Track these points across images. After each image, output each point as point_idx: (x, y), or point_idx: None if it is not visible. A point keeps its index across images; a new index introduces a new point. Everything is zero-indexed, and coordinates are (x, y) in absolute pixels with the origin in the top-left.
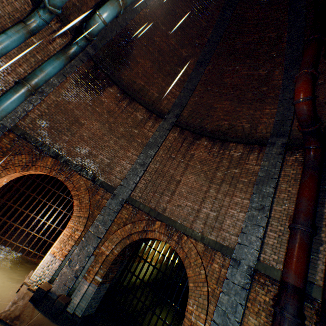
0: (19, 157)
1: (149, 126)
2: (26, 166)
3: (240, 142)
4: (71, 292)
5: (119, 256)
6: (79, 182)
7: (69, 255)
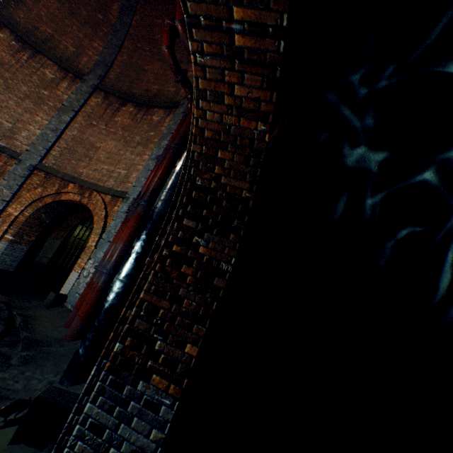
0: None
1: (64, 88)
2: None
3: (162, 107)
4: None
5: (33, 220)
6: None
7: None
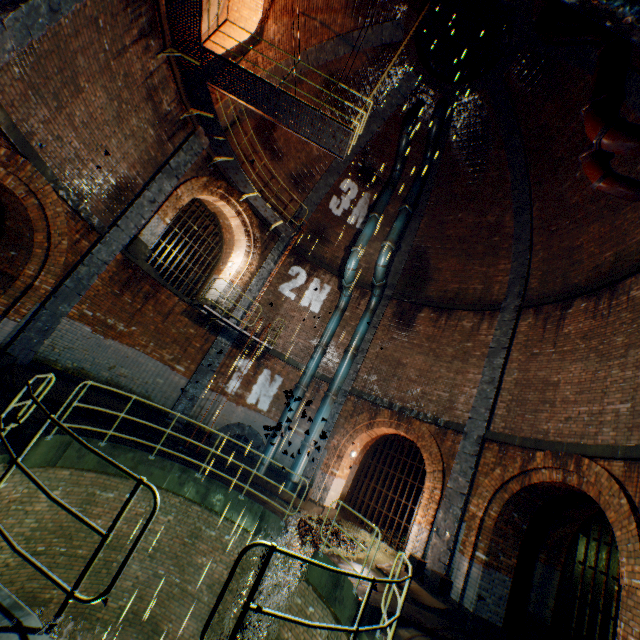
0: (361, 416)
1: (485, 329)
2: (368, 424)
3: (639, 269)
4: (450, 574)
5: (503, 523)
6: (420, 428)
7: (435, 524)
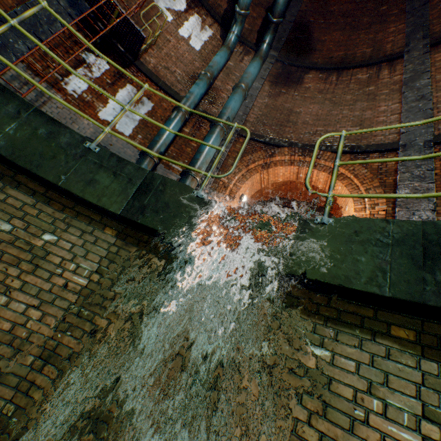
0: (255, 155)
1: (386, 75)
2: (264, 165)
3: None
4: None
5: None
6: (333, 159)
7: None
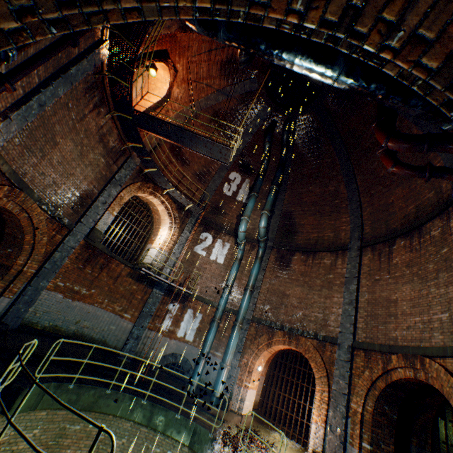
0: (261, 337)
1: (340, 264)
2: (268, 343)
3: (433, 217)
4: None
5: (378, 416)
6: (305, 343)
7: (328, 422)
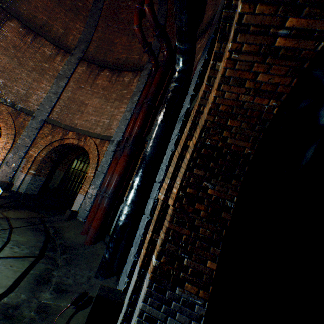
0: None
1: (59, 61)
2: None
3: (130, 71)
4: (13, 181)
5: (47, 158)
6: (0, 108)
7: (6, 160)
